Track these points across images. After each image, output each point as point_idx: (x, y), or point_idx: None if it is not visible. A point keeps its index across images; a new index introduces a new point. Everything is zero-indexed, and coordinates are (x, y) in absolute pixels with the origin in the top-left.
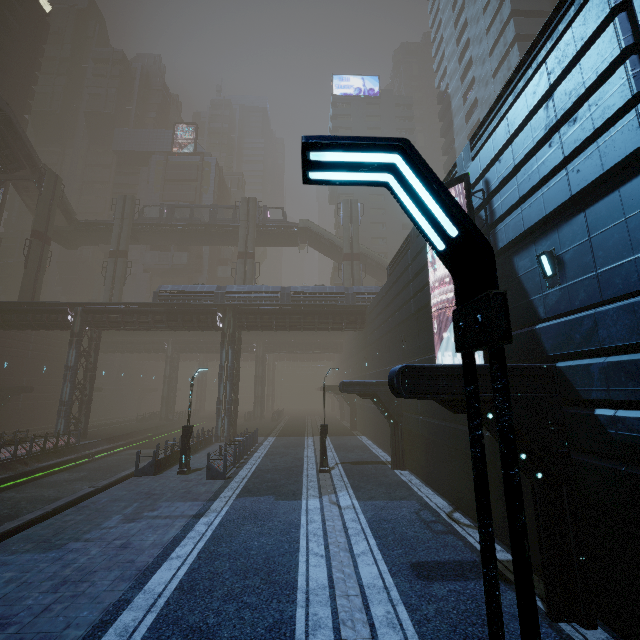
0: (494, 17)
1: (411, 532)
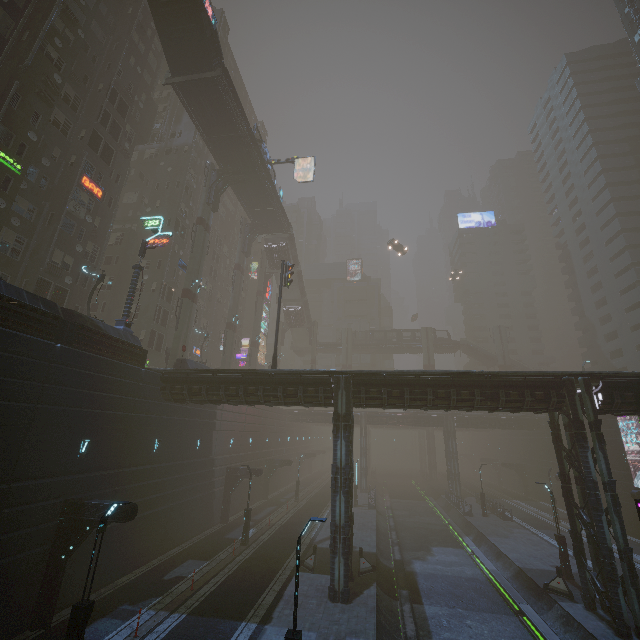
0: (606, 223)
1: (633, 546)
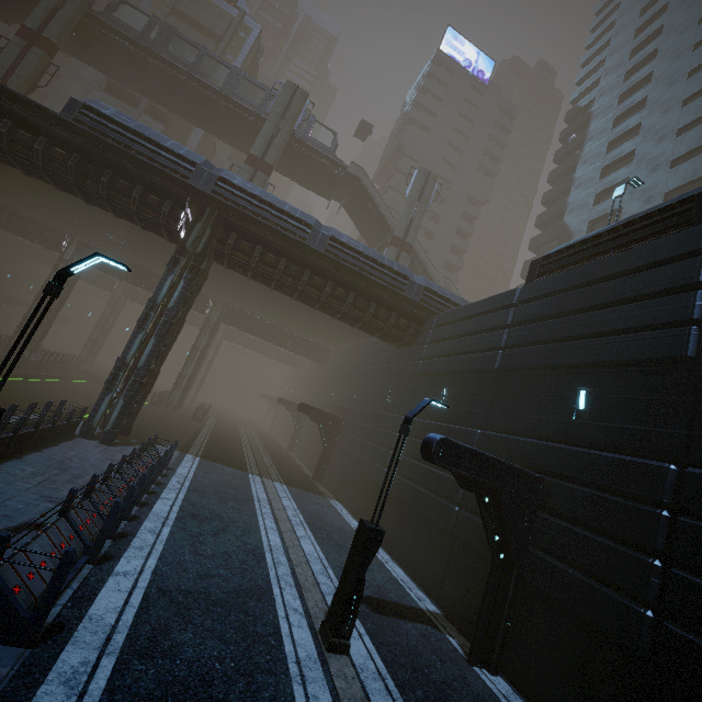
0: None
1: None
